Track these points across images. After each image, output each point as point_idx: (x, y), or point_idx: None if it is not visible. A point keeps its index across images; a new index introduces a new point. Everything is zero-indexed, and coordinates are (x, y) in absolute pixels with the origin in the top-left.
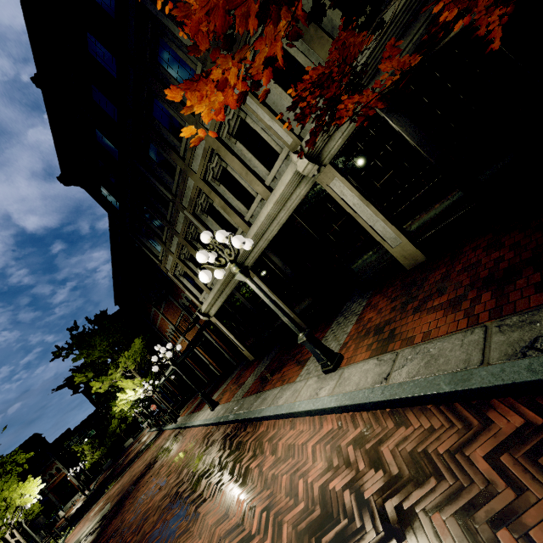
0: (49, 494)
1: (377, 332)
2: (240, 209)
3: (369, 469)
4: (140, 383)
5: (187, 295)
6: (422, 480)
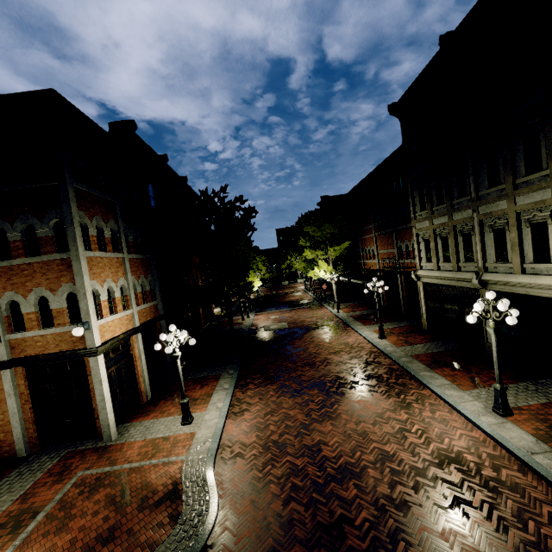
0: None
1: (551, 427)
2: (526, 255)
3: (490, 468)
4: (331, 270)
5: (409, 244)
6: (513, 491)
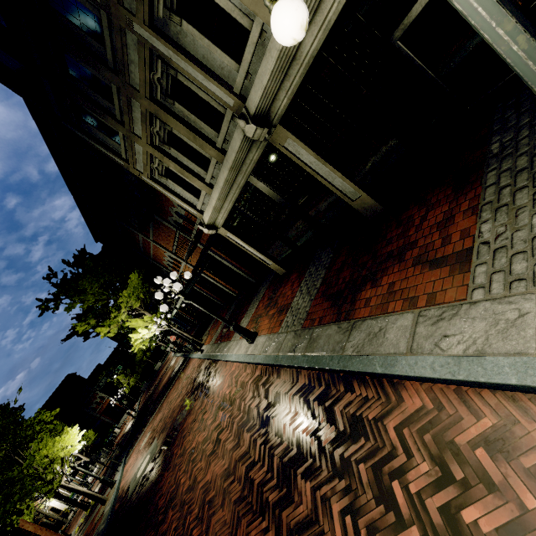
0: (101, 417)
1: None
2: None
3: None
4: (151, 319)
5: (177, 209)
6: None
